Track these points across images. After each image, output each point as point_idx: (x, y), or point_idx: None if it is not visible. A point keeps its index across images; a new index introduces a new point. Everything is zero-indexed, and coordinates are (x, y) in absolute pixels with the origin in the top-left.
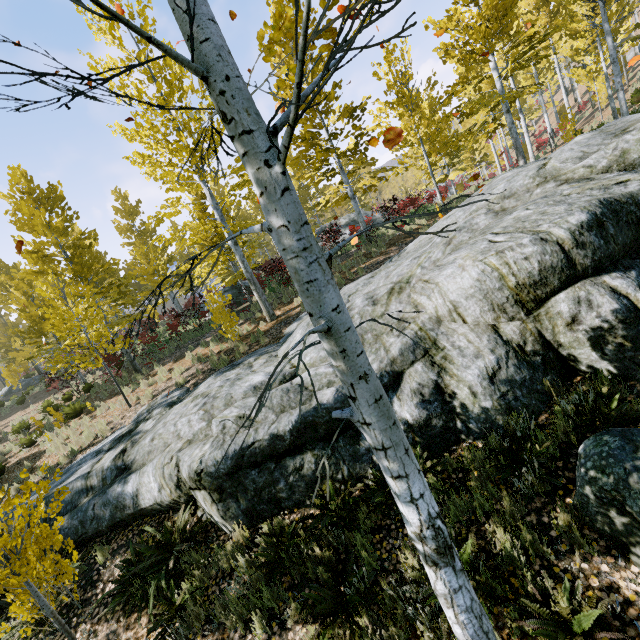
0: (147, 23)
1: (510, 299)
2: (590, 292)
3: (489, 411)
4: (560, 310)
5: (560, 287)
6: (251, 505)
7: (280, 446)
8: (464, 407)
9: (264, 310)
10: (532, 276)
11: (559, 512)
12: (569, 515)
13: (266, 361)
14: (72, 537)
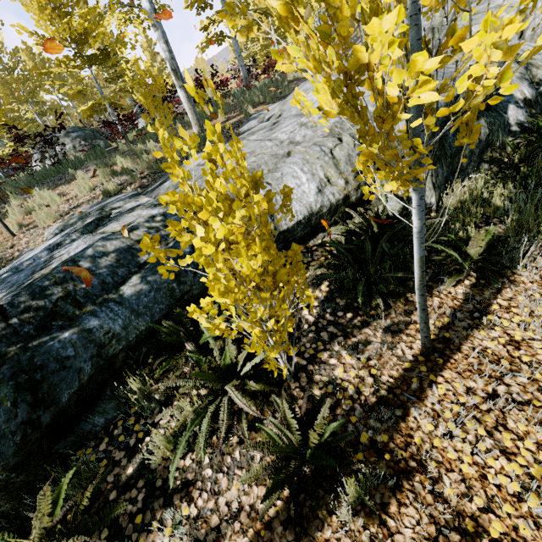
0: None
1: None
2: None
3: None
4: None
5: None
6: (448, 174)
7: None
8: None
9: (193, 117)
10: None
11: None
12: None
13: None
14: (166, 303)
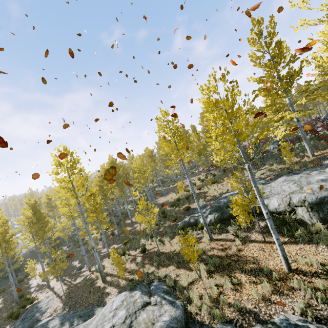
0: (274, 35)
1: None
2: None
3: None
4: None
5: None
6: (324, 217)
7: None
8: None
9: (308, 152)
10: None
11: None
12: None
13: (318, 173)
14: None
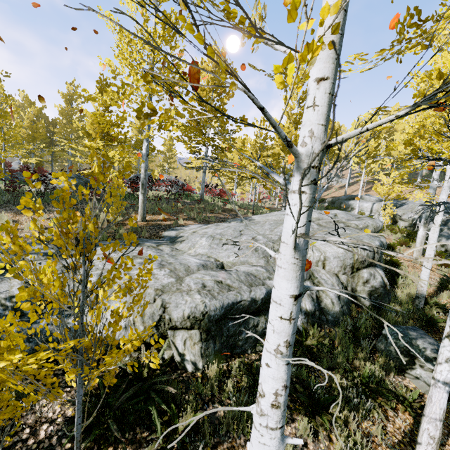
0: None
1: (351, 264)
2: (375, 272)
3: (338, 312)
4: (364, 276)
5: (365, 266)
6: (221, 348)
7: (252, 308)
8: (328, 308)
9: (141, 211)
10: (362, 258)
11: (376, 359)
12: (388, 358)
13: (172, 250)
14: None
